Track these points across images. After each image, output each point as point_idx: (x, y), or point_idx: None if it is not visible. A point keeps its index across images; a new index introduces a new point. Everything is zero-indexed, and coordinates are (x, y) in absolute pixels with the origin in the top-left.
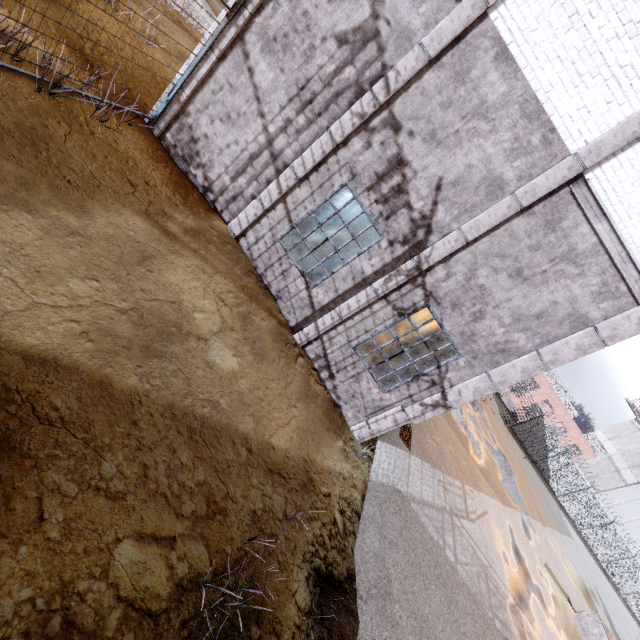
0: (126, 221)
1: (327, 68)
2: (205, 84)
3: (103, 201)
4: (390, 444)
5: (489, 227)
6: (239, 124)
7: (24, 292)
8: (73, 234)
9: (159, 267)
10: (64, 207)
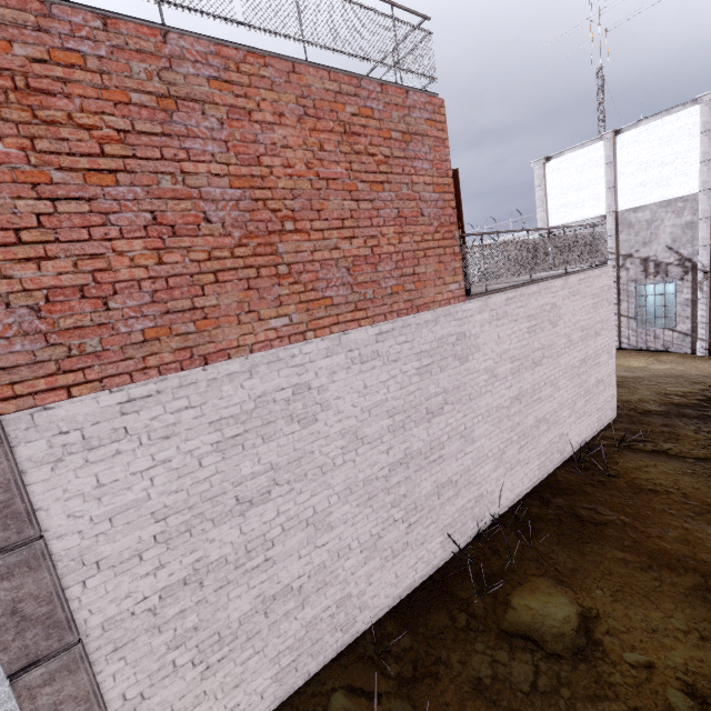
0: None
1: None
2: None
3: None
4: None
5: (708, 234)
6: None
7: None
8: None
9: None
10: None
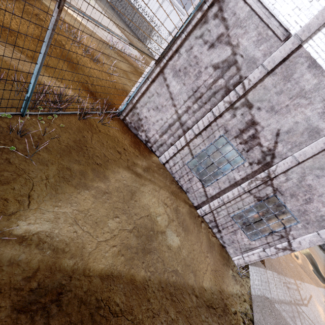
0: (121, 176)
1: (208, 81)
2: (144, 94)
3: (111, 168)
4: (255, 266)
5: (312, 154)
6: (162, 110)
7: (93, 237)
8: (104, 193)
9: (138, 197)
10: (98, 179)
